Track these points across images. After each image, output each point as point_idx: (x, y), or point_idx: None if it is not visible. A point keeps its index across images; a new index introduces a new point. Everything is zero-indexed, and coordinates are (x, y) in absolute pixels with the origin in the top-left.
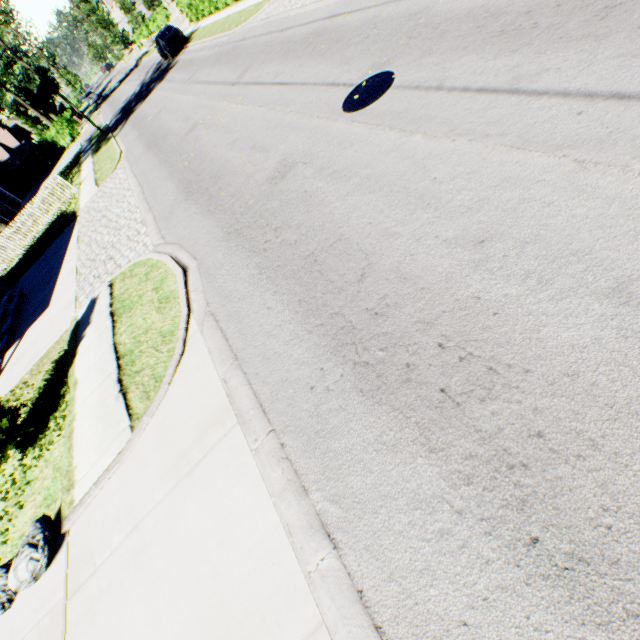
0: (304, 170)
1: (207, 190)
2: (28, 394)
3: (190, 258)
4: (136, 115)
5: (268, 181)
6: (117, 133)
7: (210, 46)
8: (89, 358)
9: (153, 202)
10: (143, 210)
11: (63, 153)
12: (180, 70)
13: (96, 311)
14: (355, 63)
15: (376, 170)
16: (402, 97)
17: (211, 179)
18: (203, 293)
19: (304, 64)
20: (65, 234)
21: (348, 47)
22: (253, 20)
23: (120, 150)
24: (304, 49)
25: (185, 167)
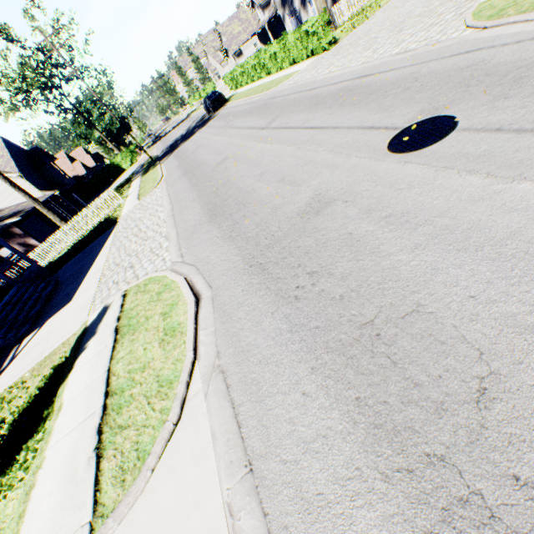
0: (345, 208)
1: (231, 215)
2: (20, 397)
3: (205, 285)
4: (179, 149)
5: (299, 215)
6: (163, 161)
7: (244, 104)
8: (81, 379)
9: (179, 219)
10: (169, 225)
11: (123, 173)
12: (218, 120)
13: (104, 321)
14: (396, 109)
15: (460, 220)
16: (476, 139)
17: (236, 205)
18: (214, 335)
19: (335, 112)
20: (104, 235)
21: (385, 97)
22: (282, 85)
23: (162, 174)
24: (333, 101)
25: (212, 192)
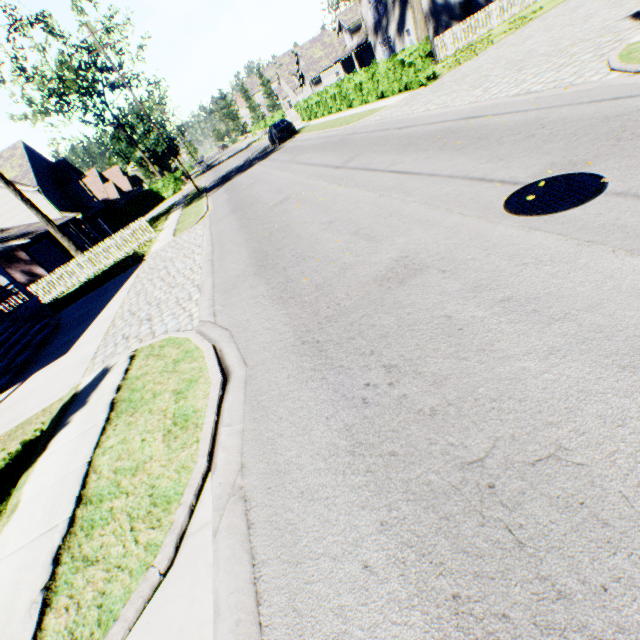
0: (441, 280)
1: (284, 269)
2: None
3: (238, 359)
4: (232, 182)
5: (376, 281)
6: (211, 194)
7: (317, 137)
8: (52, 468)
9: (218, 266)
10: (205, 272)
11: (162, 202)
12: (283, 153)
13: (100, 388)
14: (516, 160)
15: (621, 321)
16: (638, 208)
17: (293, 257)
18: (240, 437)
19: (431, 156)
20: (125, 274)
21: (500, 144)
22: (365, 120)
23: (207, 208)
24: (430, 143)
25: (265, 237)
